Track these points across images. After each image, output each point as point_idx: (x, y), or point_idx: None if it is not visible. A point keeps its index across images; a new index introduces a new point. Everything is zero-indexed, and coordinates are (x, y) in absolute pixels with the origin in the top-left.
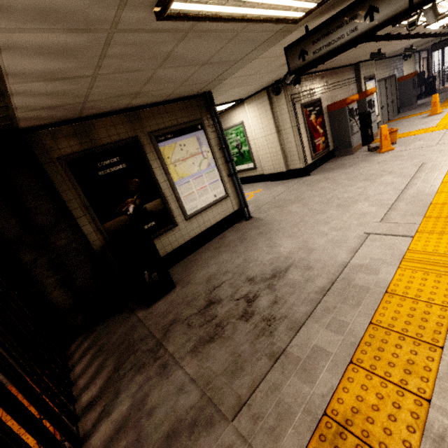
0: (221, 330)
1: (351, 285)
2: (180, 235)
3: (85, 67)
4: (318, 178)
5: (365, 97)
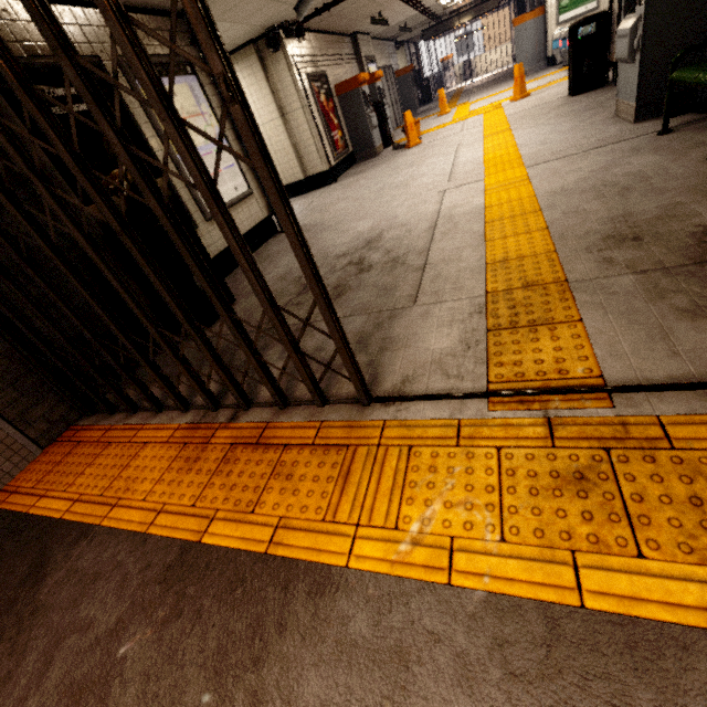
0: (345, 287)
1: (453, 217)
2: (204, 245)
3: None
4: (351, 180)
5: (374, 82)
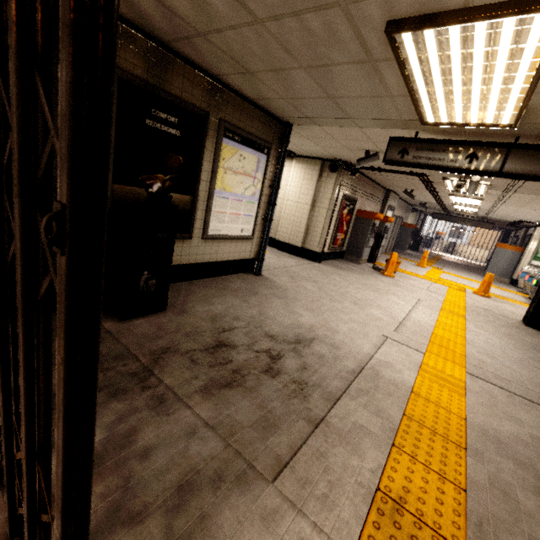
0: (241, 379)
1: (379, 376)
2: (187, 252)
3: (268, 6)
4: (330, 269)
5: (385, 221)
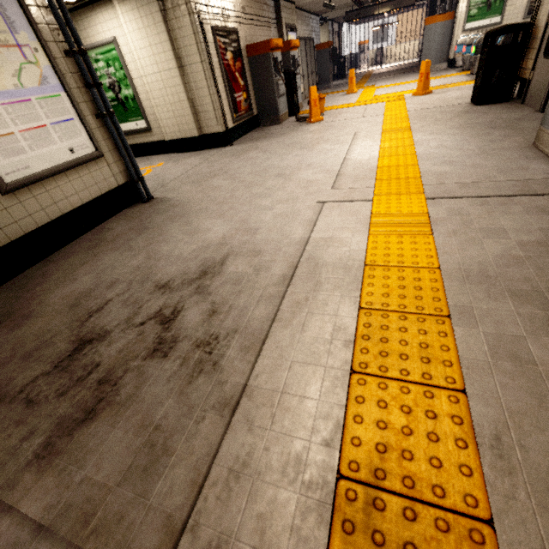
0: (112, 389)
1: (320, 265)
2: None
3: None
4: (244, 147)
5: (289, 50)
